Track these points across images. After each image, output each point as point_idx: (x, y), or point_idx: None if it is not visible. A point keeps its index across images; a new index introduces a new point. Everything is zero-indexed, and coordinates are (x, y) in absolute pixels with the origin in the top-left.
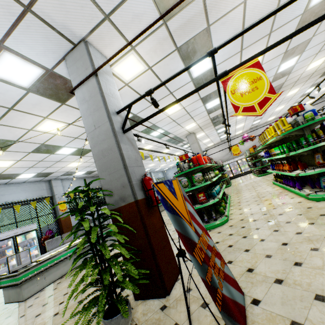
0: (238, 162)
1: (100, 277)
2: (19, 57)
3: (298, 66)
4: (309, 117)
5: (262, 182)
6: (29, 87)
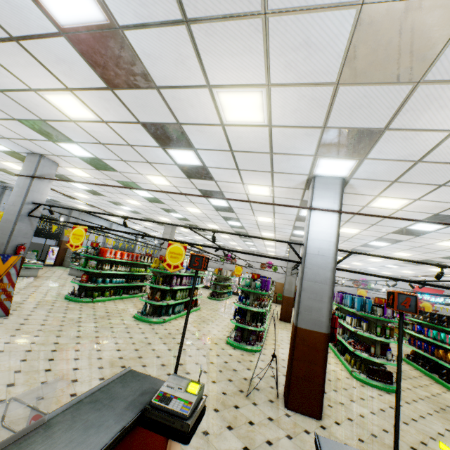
0: None
1: None
2: None
3: (248, 228)
4: (160, 266)
5: None
6: (0, 150)
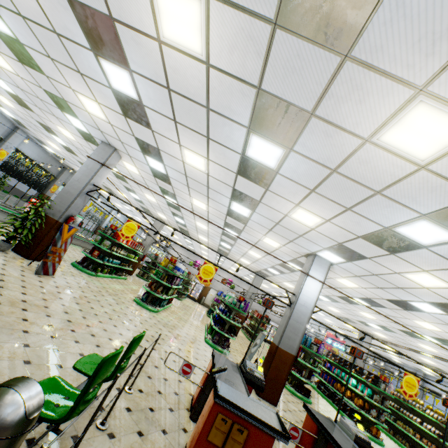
0: None
1: (15, 228)
2: (83, 125)
3: (234, 252)
4: (170, 267)
5: None
6: (76, 126)
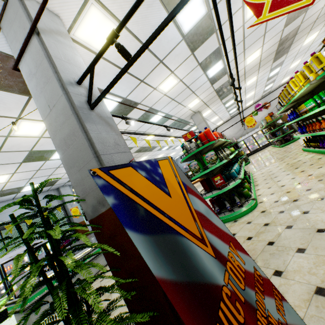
0: (254, 136)
1: None
2: None
3: None
4: None
5: (288, 151)
6: None
